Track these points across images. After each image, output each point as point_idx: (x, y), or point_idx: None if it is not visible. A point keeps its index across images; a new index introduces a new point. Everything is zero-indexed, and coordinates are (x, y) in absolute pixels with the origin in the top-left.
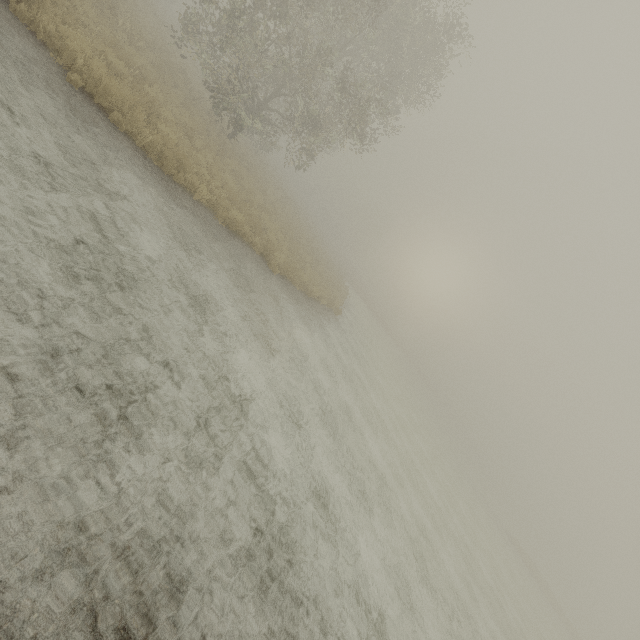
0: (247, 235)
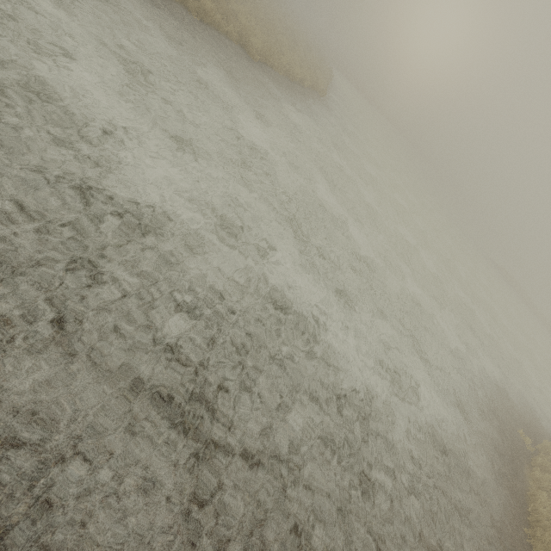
0: (221, 25)
